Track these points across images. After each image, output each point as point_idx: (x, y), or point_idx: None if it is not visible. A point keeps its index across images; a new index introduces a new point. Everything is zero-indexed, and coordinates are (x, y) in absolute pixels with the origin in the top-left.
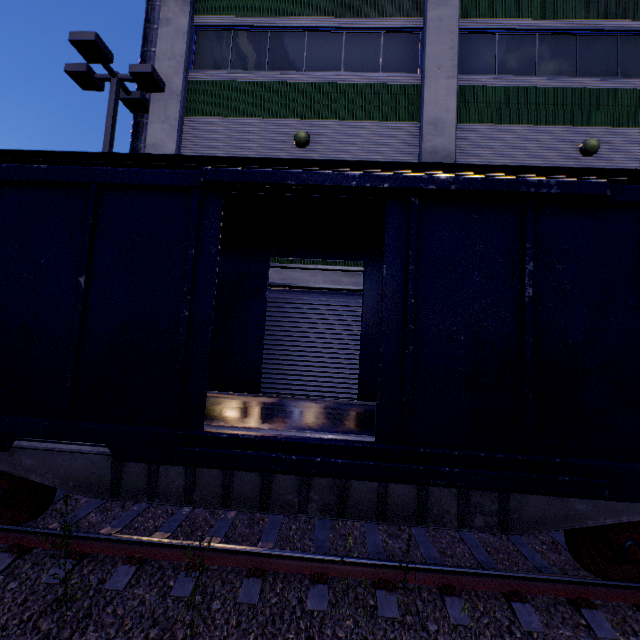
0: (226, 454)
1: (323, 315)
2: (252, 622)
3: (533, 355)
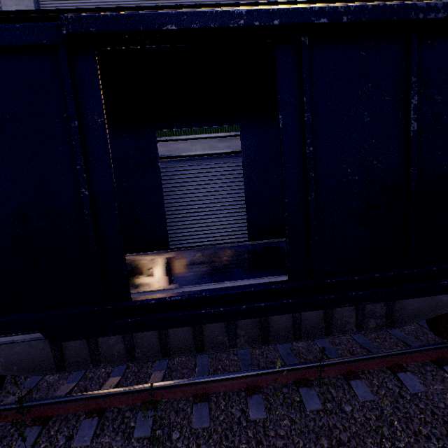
0: (158, 319)
1: (206, 177)
2: (209, 443)
3: (416, 185)
